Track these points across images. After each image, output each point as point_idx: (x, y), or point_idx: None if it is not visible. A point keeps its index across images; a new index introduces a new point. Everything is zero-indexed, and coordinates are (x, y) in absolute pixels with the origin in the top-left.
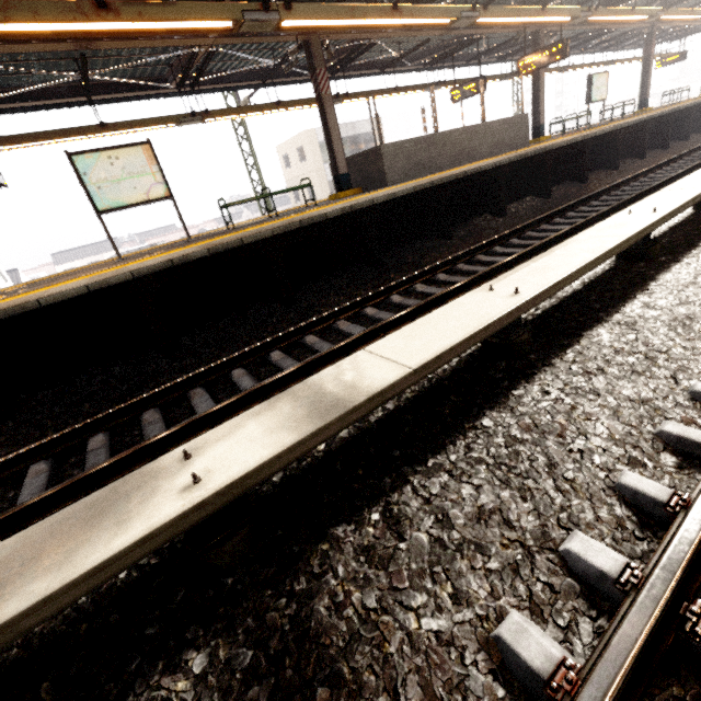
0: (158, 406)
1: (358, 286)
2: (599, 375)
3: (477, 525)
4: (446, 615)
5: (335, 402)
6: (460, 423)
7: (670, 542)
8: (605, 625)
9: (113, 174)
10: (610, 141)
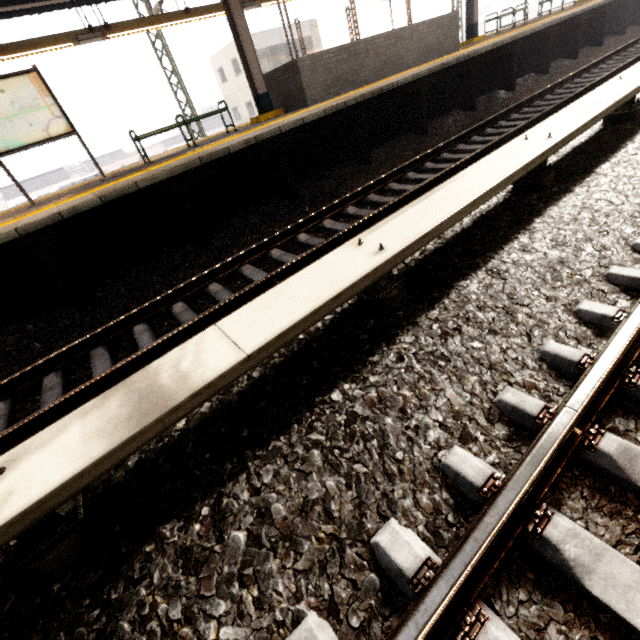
0: (61, 368)
1: (273, 222)
2: (456, 335)
3: (297, 518)
4: (246, 621)
5: (160, 399)
6: (313, 395)
7: (459, 548)
8: (393, 625)
9: (2, 110)
10: (541, 41)
